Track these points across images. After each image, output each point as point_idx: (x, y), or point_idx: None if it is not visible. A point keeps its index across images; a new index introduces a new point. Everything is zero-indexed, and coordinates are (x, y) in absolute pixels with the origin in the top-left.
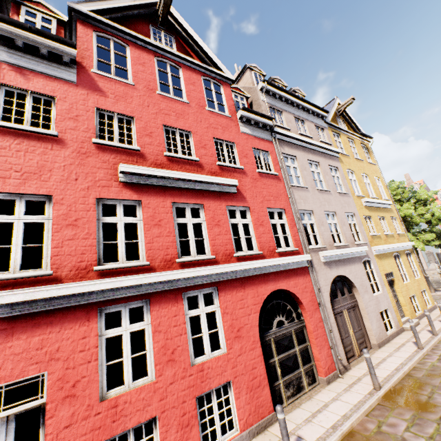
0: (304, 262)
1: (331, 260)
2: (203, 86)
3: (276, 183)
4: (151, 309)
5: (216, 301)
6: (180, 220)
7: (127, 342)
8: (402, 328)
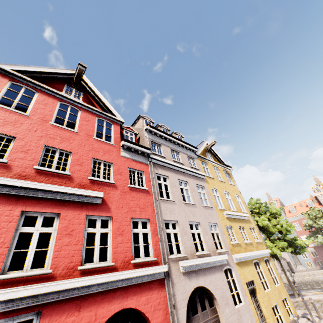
0: (160, 273)
1: (191, 270)
2: (96, 123)
3: (145, 196)
4: None
5: None
6: (25, 229)
7: None
8: None
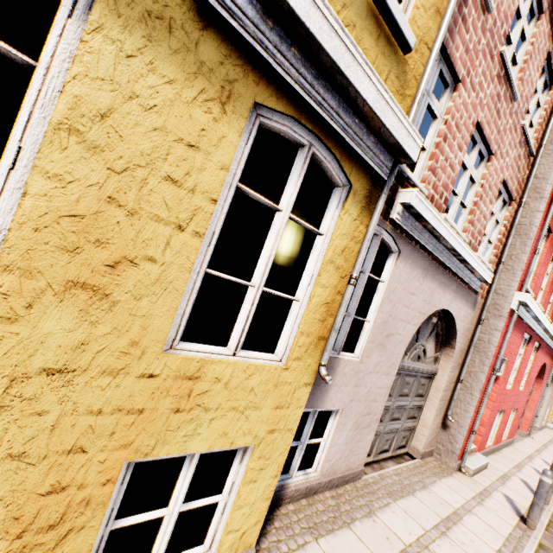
0: None
1: None
2: None
3: None
4: (529, 343)
5: (534, 354)
6: None
7: (517, 359)
8: (546, 425)
